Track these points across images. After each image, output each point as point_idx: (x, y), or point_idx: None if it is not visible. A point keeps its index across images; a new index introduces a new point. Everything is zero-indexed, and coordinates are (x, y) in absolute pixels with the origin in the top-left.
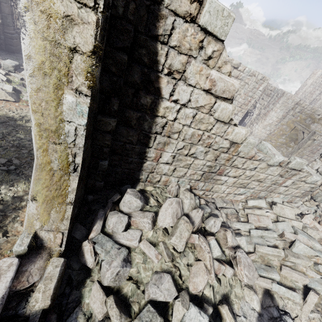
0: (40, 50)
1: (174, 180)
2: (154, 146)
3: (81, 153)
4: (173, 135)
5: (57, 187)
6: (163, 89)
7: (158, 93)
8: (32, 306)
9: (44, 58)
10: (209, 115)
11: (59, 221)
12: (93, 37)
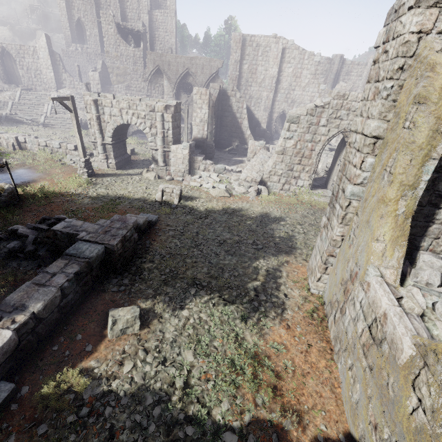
0: (424, 136)
1: None
2: None
3: (416, 203)
4: None
5: (400, 229)
6: None
7: None
8: (413, 309)
9: (424, 140)
10: None
11: (401, 256)
12: None
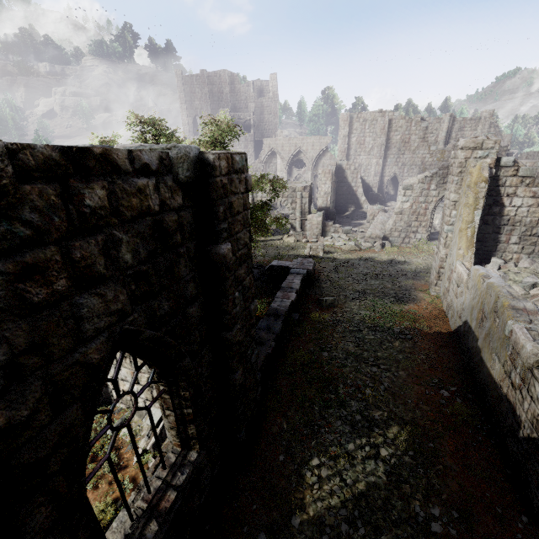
0: (471, 201)
1: (525, 257)
2: (503, 233)
3: (476, 230)
4: (516, 224)
5: (469, 242)
6: (505, 203)
7: (502, 205)
8: None
9: (472, 202)
10: (538, 208)
11: (471, 254)
12: (484, 194)
